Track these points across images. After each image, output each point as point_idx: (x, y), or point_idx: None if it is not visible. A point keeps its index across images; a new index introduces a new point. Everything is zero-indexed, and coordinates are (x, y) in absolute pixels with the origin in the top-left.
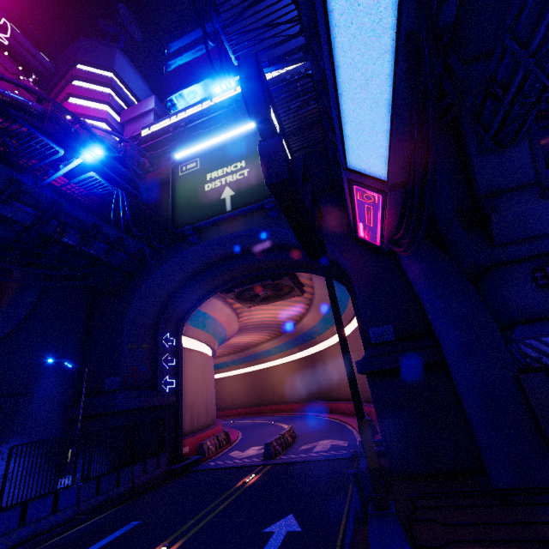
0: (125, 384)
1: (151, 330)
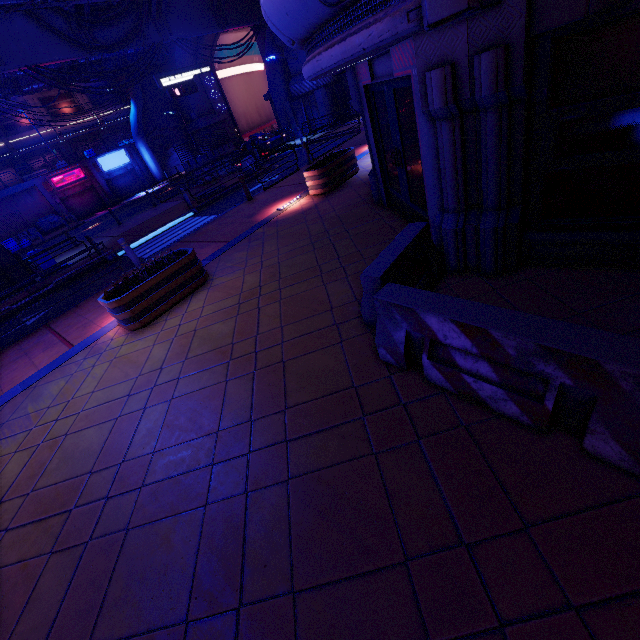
0: (199, 115)
1: (196, 79)
